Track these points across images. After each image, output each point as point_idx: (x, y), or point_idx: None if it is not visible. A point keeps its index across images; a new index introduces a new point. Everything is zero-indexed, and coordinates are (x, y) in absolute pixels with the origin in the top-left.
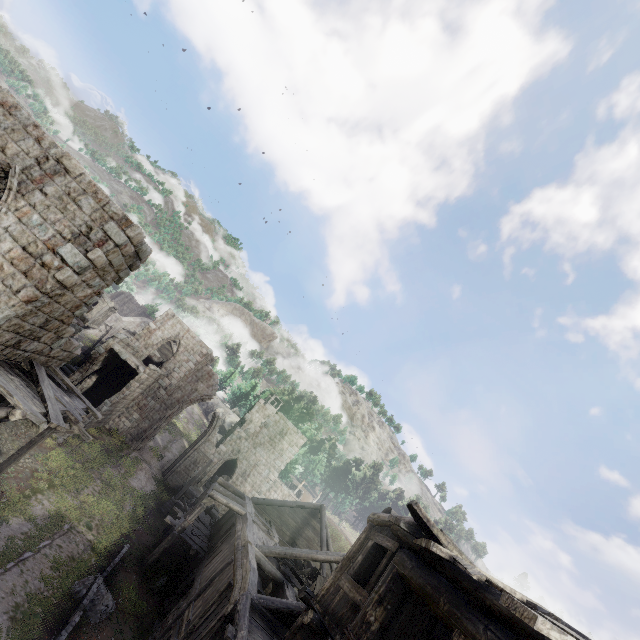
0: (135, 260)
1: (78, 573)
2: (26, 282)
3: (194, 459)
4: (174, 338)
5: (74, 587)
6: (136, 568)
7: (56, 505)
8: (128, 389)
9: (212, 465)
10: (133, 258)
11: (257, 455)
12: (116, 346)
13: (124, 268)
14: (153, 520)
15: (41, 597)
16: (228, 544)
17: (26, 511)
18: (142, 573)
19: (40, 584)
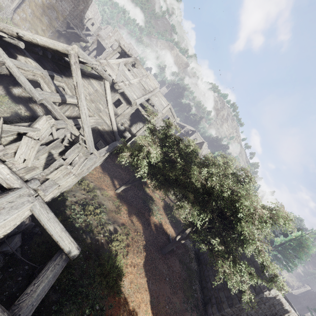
0: None
1: None
2: (72, 3)
3: None
4: (118, 40)
5: None
6: None
7: None
8: (103, 54)
9: None
10: None
11: None
12: (99, 38)
13: (88, 1)
14: None
15: None
16: None
17: None
18: None
19: None
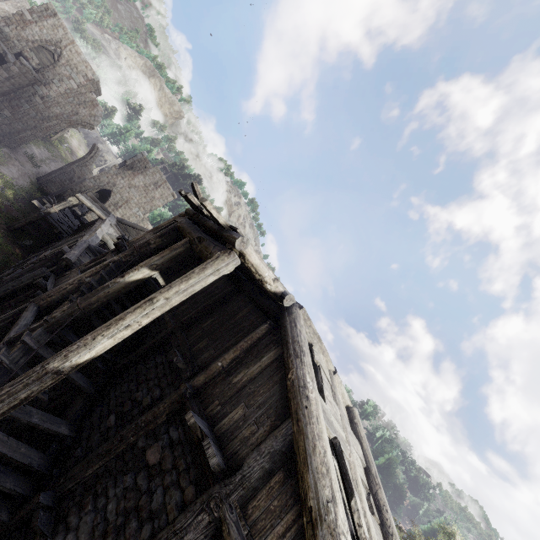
0: None
1: None
2: None
3: (70, 177)
4: (55, 44)
5: None
6: (4, 227)
7: None
8: None
9: (87, 188)
10: None
11: (130, 194)
12: None
13: None
14: (24, 205)
15: None
16: (86, 231)
17: None
18: (10, 232)
19: None
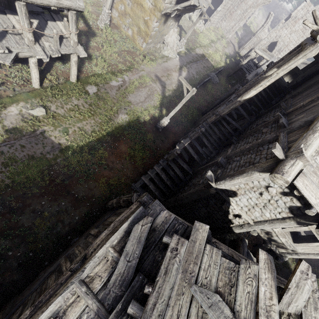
0: None
1: (209, 71)
2: None
3: (254, 42)
4: None
5: (208, 74)
6: (225, 76)
7: (202, 52)
8: (225, 2)
9: (262, 45)
10: None
11: (290, 39)
12: None
13: None
14: (232, 65)
15: (201, 72)
16: None
17: (195, 51)
18: (227, 78)
19: (201, 70)
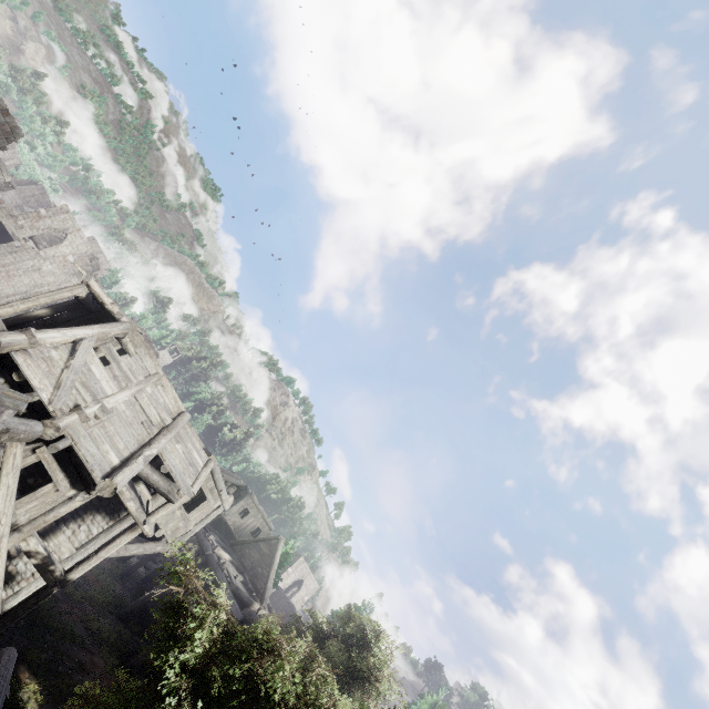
0: (11, 136)
1: None
2: None
3: None
4: (62, 231)
5: None
6: None
7: None
8: None
9: None
10: (10, 135)
11: None
12: None
13: (2, 138)
14: None
15: None
16: None
17: None
18: None
19: None
